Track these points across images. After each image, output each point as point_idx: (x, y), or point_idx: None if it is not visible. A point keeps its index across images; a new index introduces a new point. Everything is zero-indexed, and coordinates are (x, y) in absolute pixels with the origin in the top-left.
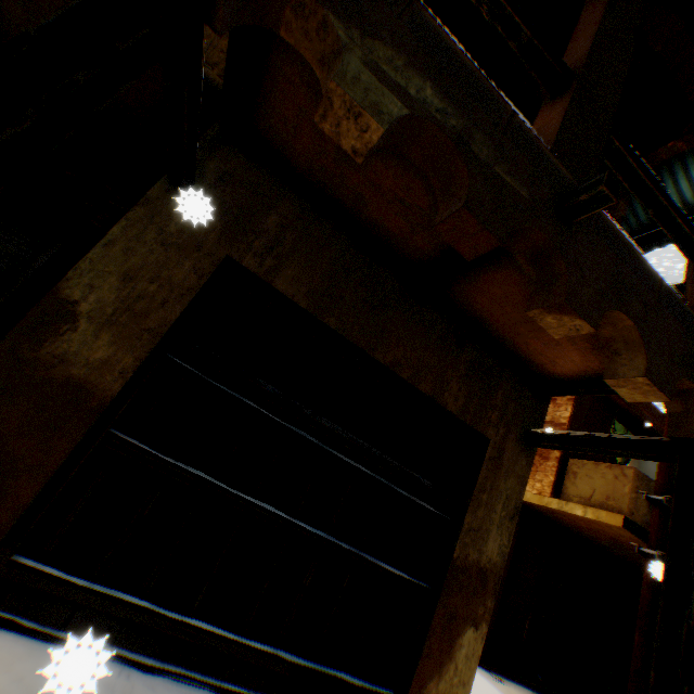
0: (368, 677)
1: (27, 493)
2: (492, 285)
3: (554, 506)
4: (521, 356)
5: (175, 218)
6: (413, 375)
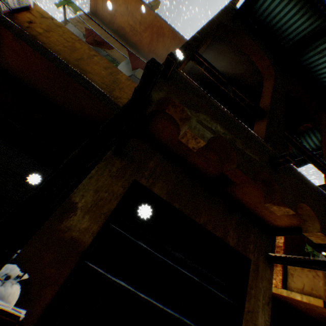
0: None
1: (49, 296)
2: (244, 188)
3: (284, 294)
4: (259, 217)
5: (115, 165)
6: (213, 228)
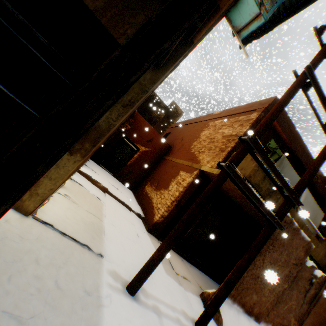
0: None
1: None
2: None
3: (215, 172)
4: None
5: None
6: None
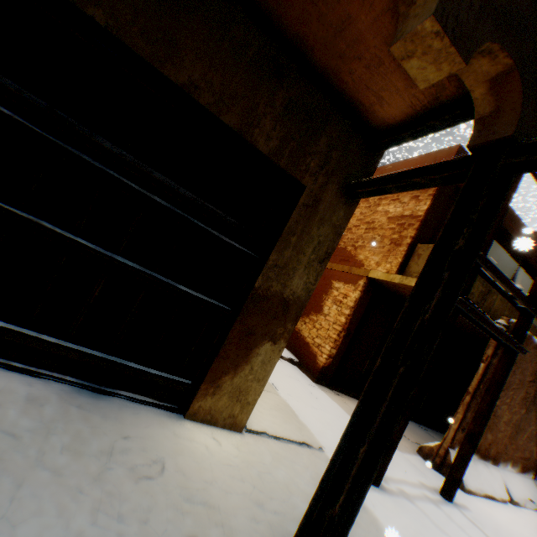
0: (167, 370)
1: None
2: None
3: (397, 281)
4: (350, 98)
5: None
6: (215, 104)
